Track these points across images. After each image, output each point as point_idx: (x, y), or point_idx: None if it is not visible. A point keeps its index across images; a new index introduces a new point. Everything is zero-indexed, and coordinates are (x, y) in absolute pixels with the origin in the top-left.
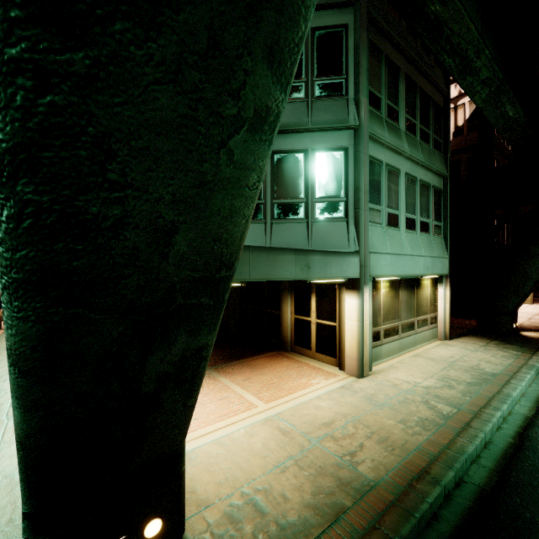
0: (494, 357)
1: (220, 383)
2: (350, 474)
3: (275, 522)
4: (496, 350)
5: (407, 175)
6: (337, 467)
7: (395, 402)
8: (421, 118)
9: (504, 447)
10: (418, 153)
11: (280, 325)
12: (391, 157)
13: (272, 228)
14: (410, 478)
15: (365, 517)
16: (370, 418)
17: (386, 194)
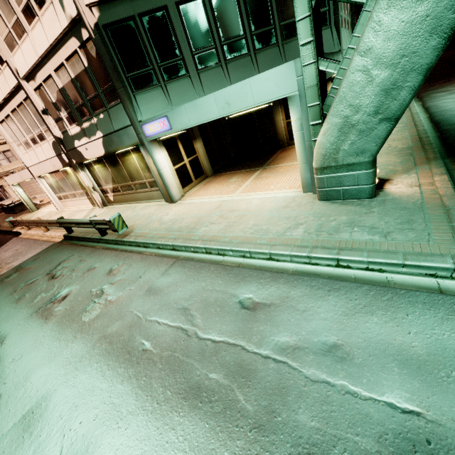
0: None
1: (285, 166)
2: (398, 149)
3: (396, 164)
4: None
5: None
6: (391, 151)
7: None
8: None
9: (431, 126)
10: None
11: (273, 133)
12: None
13: (284, 49)
14: (419, 141)
15: (420, 151)
16: None
17: None
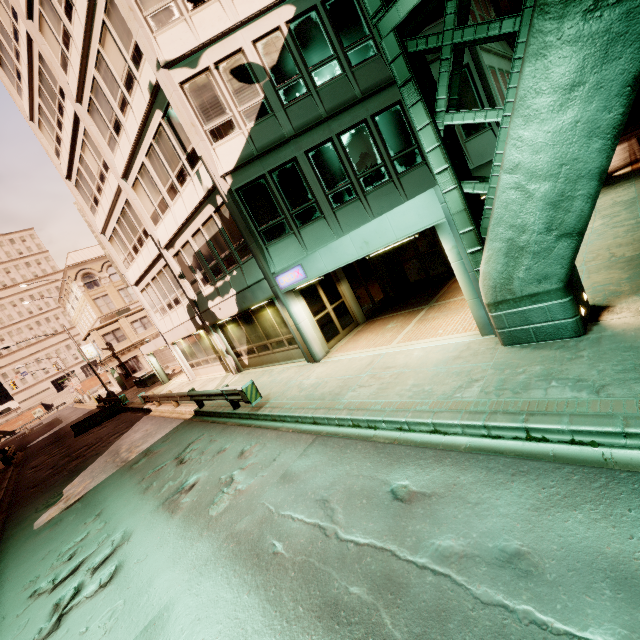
0: (618, 193)
1: (459, 300)
2: (626, 259)
3: (621, 281)
4: (613, 191)
5: (498, 71)
6: (614, 262)
7: (594, 238)
8: (483, 9)
9: None
10: (498, 45)
11: (441, 259)
12: (487, 59)
13: None
14: None
15: None
16: (594, 248)
17: (498, 94)
